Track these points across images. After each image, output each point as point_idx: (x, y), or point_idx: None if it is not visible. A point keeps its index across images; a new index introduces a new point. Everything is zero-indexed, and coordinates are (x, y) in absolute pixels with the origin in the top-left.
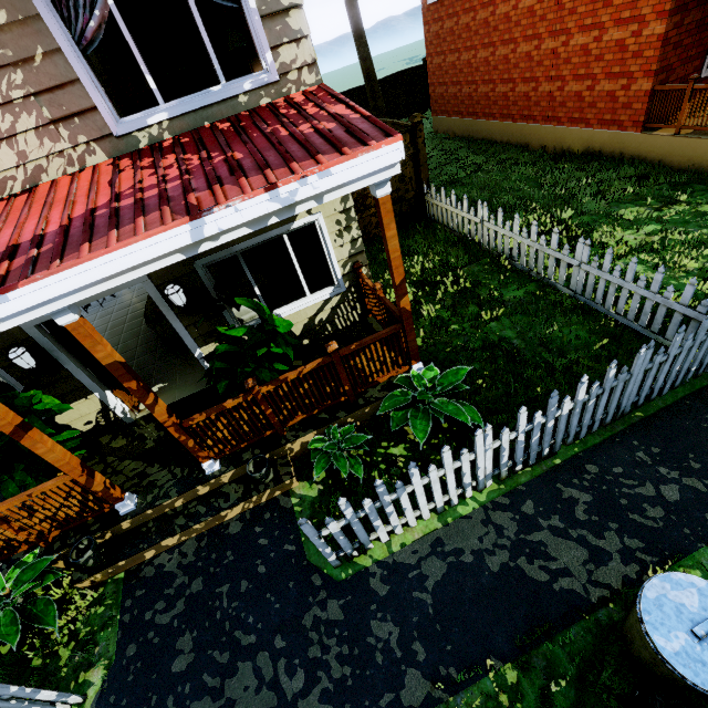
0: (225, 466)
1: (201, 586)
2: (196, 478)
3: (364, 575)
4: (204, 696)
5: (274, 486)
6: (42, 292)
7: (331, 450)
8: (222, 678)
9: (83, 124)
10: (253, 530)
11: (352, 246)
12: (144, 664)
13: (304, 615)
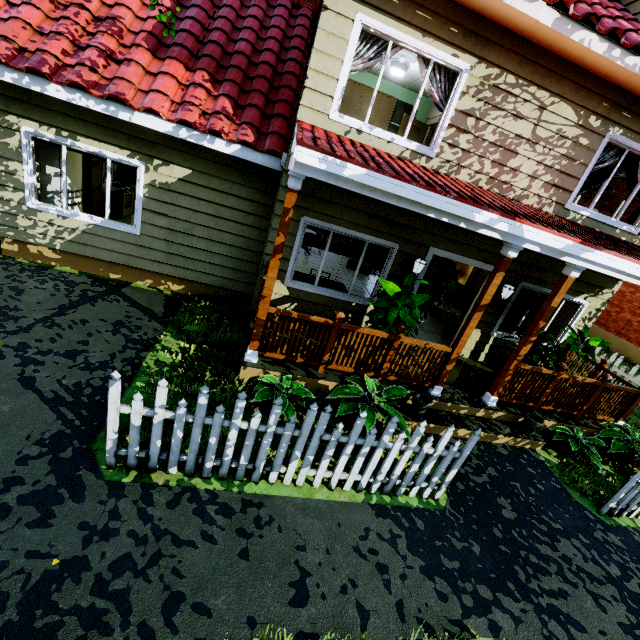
0: (498, 407)
1: (497, 474)
2: (478, 402)
3: (626, 530)
4: (541, 543)
5: (534, 439)
6: (603, 259)
7: (583, 439)
8: (550, 539)
9: (560, 194)
10: (519, 459)
11: (582, 330)
12: (477, 499)
13: (593, 532)
